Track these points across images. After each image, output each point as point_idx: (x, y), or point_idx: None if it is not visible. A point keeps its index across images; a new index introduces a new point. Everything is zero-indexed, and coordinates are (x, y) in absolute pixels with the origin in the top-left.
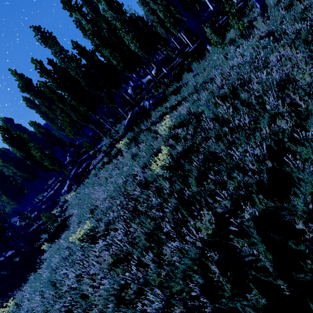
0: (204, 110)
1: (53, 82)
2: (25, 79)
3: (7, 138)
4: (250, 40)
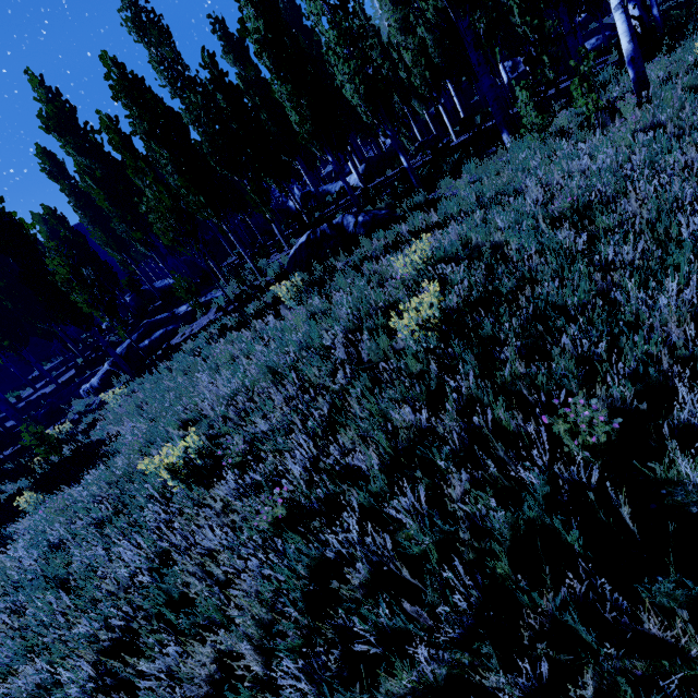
0: (509, 238)
1: (140, 119)
2: (60, 104)
3: None
4: (614, 130)
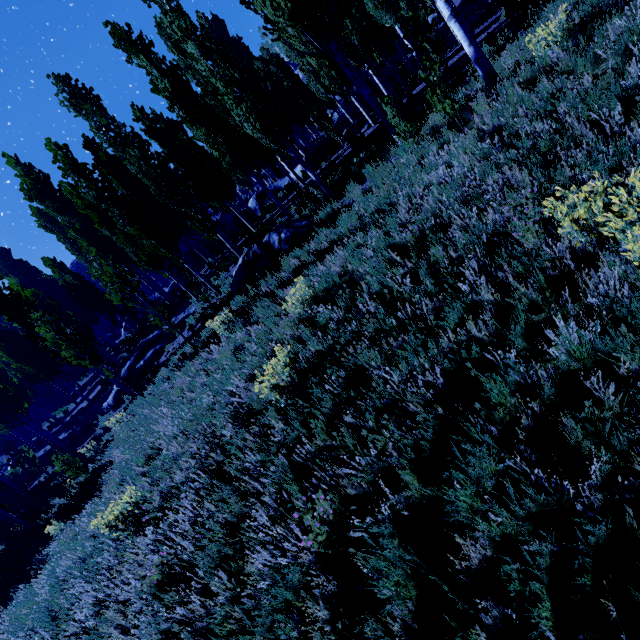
0: (368, 271)
1: (88, 188)
2: (35, 176)
3: None
4: (461, 139)
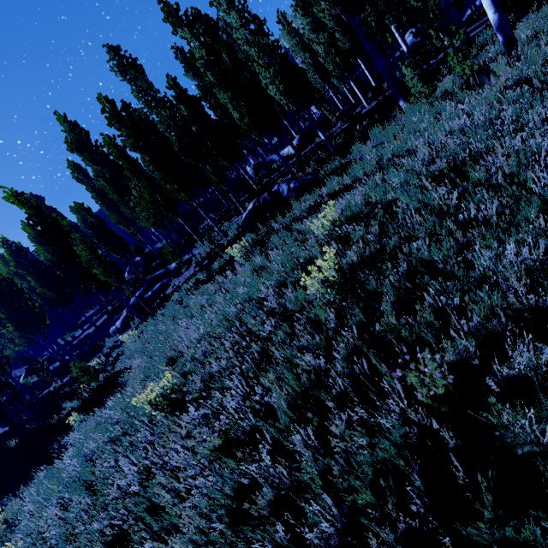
0: (399, 197)
1: (127, 136)
2: (78, 131)
3: (33, 223)
4: (486, 91)
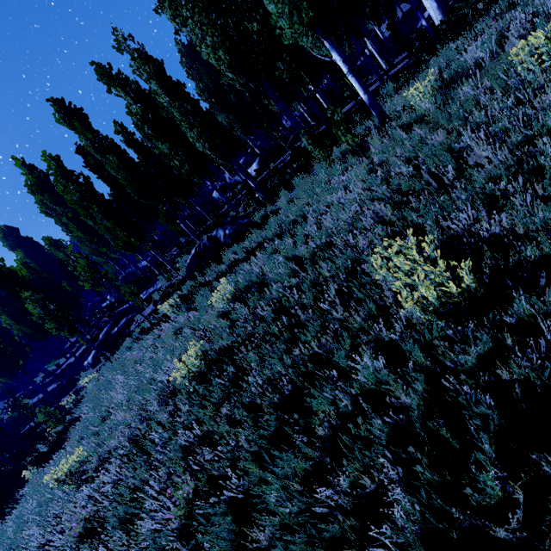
0: (274, 276)
1: (74, 190)
2: (37, 174)
3: None
4: (354, 170)
